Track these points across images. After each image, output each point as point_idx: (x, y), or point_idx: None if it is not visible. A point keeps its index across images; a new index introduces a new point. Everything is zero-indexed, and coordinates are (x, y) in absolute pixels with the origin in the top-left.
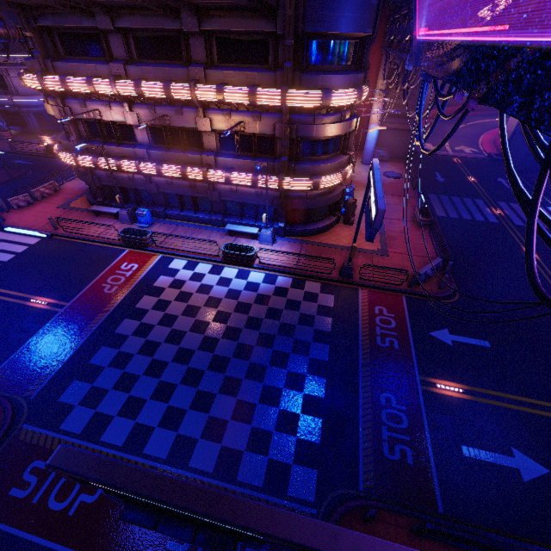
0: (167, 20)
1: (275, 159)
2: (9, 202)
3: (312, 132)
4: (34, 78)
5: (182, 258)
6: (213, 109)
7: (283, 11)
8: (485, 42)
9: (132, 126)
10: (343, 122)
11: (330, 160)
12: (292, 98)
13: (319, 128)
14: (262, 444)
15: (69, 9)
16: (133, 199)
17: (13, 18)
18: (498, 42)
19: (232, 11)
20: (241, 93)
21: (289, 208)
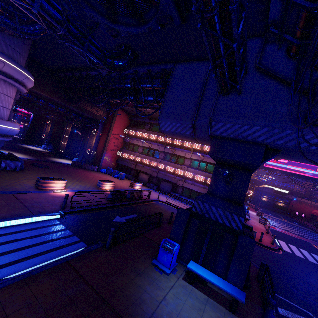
0: None
1: None
2: (256, 233)
3: None
4: None
5: None
6: None
7: None
8: (304, 175)
9: None
10: None
11: None
12: None
13: None
14: (317, 235)
15: None
16: None
17: None
18: (307, 176)
19: None
20: None
21: None
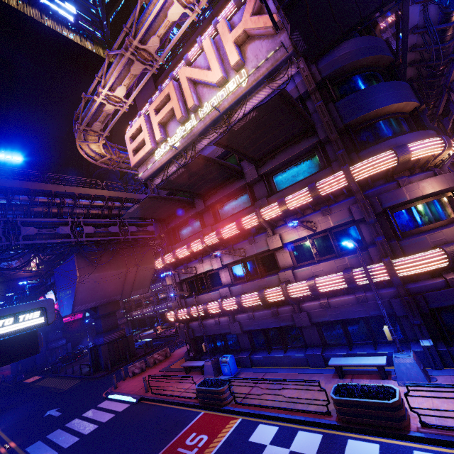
0: (236, 183)
1: (366, 248)
2: (128, 369)
3: (403, 195)
4: (160, 259)
5: (270, 422)
6: (281, 225)
7: (320, 124)
8: None
9: (218, 273)
10: (443, 174)
11: (453, 223)
12: (357, 170)
13: (411, 188)
14: None
15: (179, 204)
16: (220, 348)
17: (157, 231)
18: None
19: (279, 149)
20: (301, 194)
21: (425, 309)
